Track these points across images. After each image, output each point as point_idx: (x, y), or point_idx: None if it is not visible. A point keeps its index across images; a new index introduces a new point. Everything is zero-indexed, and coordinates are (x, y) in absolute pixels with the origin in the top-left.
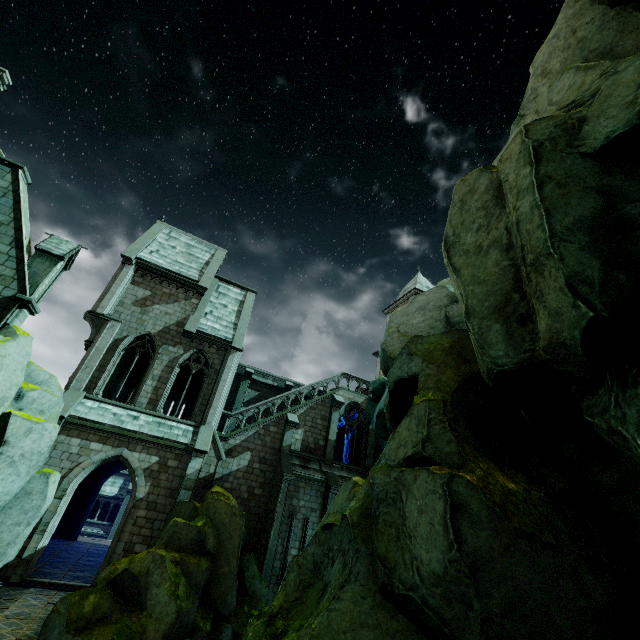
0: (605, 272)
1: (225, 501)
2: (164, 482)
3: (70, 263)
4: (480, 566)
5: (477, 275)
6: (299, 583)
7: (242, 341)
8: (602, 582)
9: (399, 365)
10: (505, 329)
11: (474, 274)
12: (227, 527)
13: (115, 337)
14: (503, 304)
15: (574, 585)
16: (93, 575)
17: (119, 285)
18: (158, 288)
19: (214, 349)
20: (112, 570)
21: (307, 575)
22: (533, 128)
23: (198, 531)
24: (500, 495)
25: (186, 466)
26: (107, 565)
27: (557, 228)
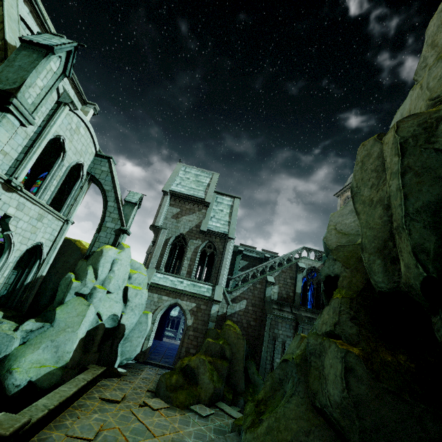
0: (439, 245)
1: (233, 330)
2: (200, 317)
3: (140, 205)
4: (360, 403)
5: (368, 222)
6: (272, 388)
7: (234, 233)
8: (436, 425)
9: (327, 266)
10: (383, 264)
11: (367, 220)
12: (236, 345)
13: (165, 238)
14: (382, 247)
15: (417, 424)
16: (173, 361)
17: (163, 208)
18: (183, 206)
19: (218, 239)
20: (181, 363)
21: (276, 384)
22: (402, 125)
23: (220, 346)
24: (378, 365)
25: (210, 309)
26: (178, 358)
27: (410, 210)
